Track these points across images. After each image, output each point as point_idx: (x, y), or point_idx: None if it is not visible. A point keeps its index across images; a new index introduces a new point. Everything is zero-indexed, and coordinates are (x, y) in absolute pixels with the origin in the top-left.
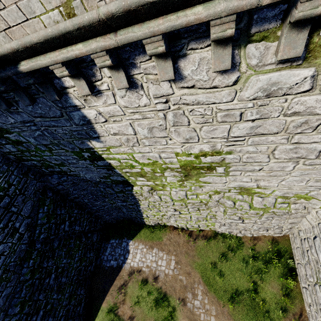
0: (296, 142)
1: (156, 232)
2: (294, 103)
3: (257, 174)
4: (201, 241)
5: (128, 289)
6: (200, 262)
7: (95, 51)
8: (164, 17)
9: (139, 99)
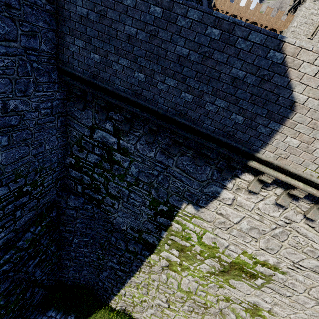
0: None
1: None
2: None
3: (281, 298)
4: None
5: None
6: None
7: (305, 191)
8: None
9: (274, 211)
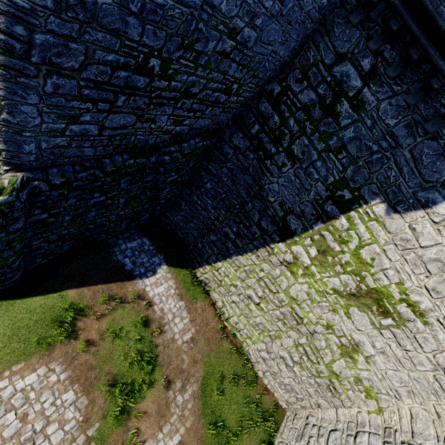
0: None
1: (196, 288)
2: None
3: (396, 350)
4: (227, 344)
5: (120, 309)
6: (214, 362)
7: None
8: None
9: None
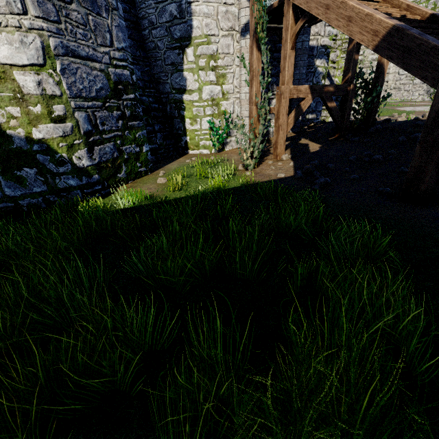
0: None
1: None
2: None
3: None
4: None
5: None
6: None
7: None
8: None
9: None
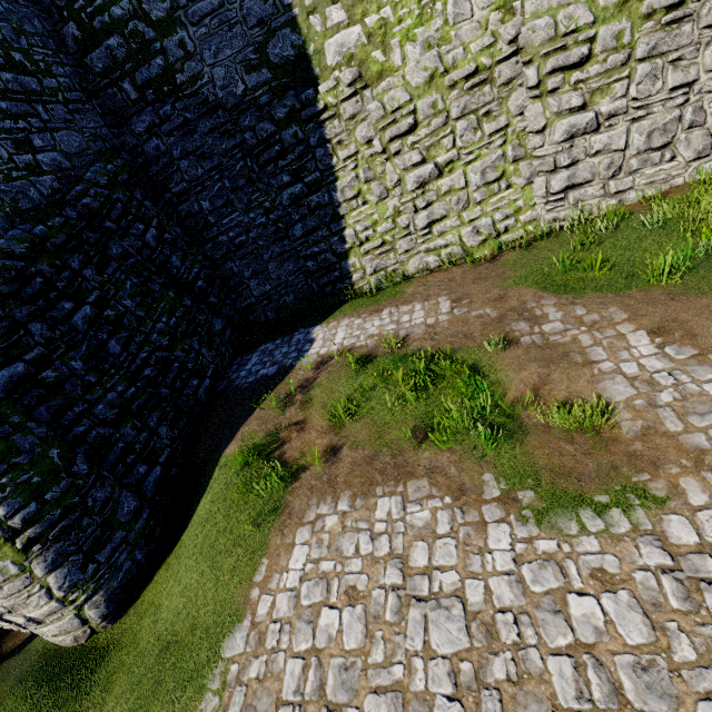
0: None
1: (384, 292)
2: None
3: None
4: (511, 254)
5: (314, 390)
6: (525, 272)
7: None
8: None
9: None
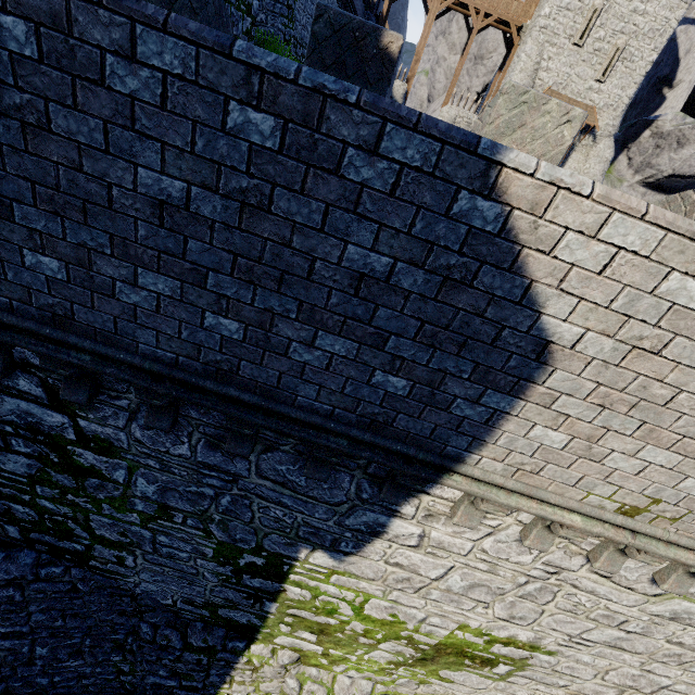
0: (648, 669)
1: None
2: (688, 634)
3: (551, 690)
4: None
5: None
6: None
7: (589, 532)
8: (694, 553)
9: (520, 553)
